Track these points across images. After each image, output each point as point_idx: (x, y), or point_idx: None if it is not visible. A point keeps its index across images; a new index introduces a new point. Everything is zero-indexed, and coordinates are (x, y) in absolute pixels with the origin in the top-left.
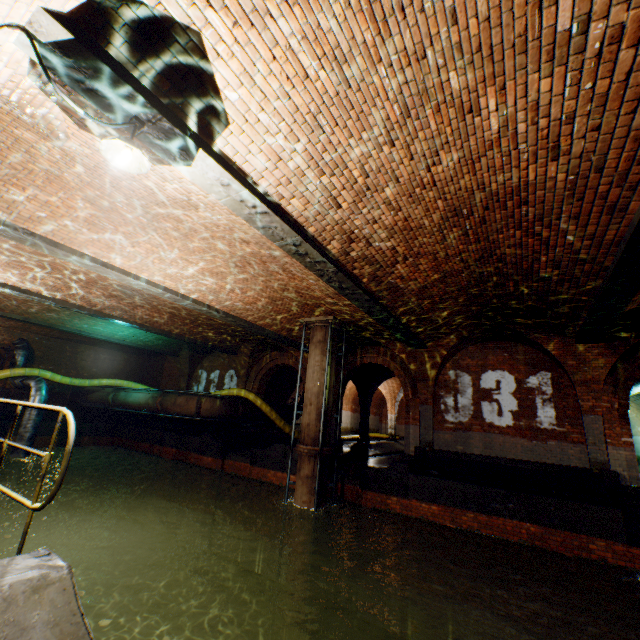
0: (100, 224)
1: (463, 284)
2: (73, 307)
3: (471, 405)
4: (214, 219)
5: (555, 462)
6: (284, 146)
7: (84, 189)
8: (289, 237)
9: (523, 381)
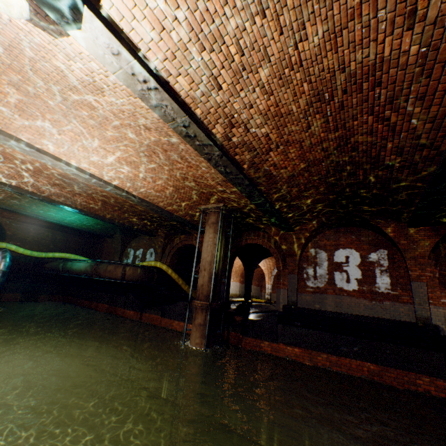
0: (28, 111)
1: (323, 173)
2: (25, 192)
3: (326, 274)
4: (118, 104)
5: (389, 317)
6: (165, 12)
7: (7, 73)
8: (179, 117)
9: (366, 257)
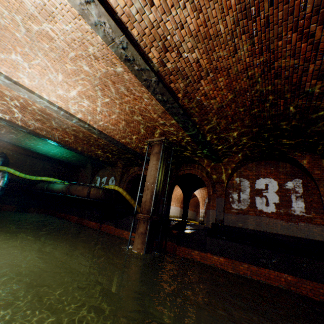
0: (1, 44)
1: (247, 104)
2: (16, 126)
3: (248, 199)
4: (68, 30)
5: (304, 236)
6: None
7: None
8: (117, 37)
9: (283, 185)
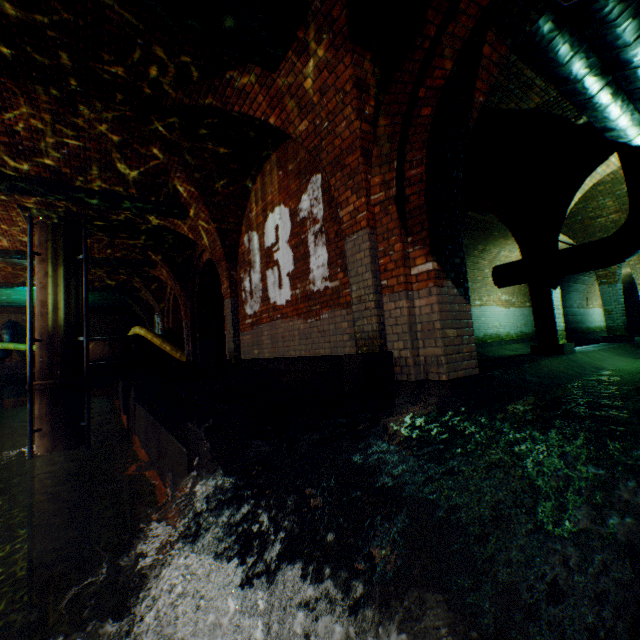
0: None
1: None
2: None
3: (260, 282)
4: None
5: (329, 352)
6: None
7: None
8: None
9: (296, 211)
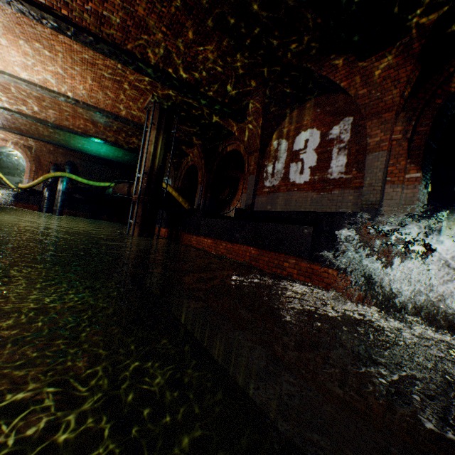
0: None
1: None
2: (36, 120)
3: (283, 169)
4: None
5: (334, 211)
6: None
7: None
8: None
9: (326, 134)
